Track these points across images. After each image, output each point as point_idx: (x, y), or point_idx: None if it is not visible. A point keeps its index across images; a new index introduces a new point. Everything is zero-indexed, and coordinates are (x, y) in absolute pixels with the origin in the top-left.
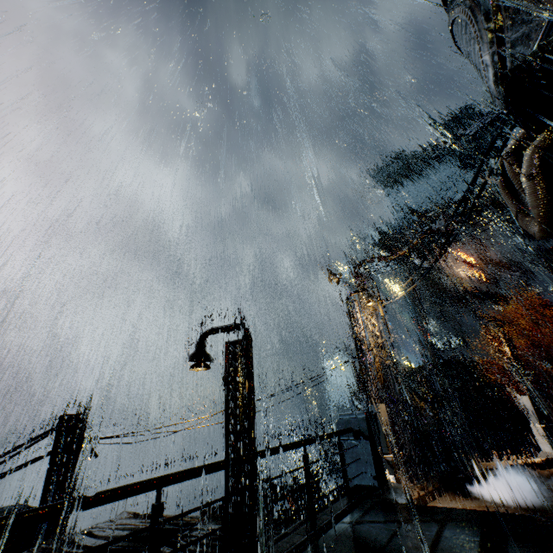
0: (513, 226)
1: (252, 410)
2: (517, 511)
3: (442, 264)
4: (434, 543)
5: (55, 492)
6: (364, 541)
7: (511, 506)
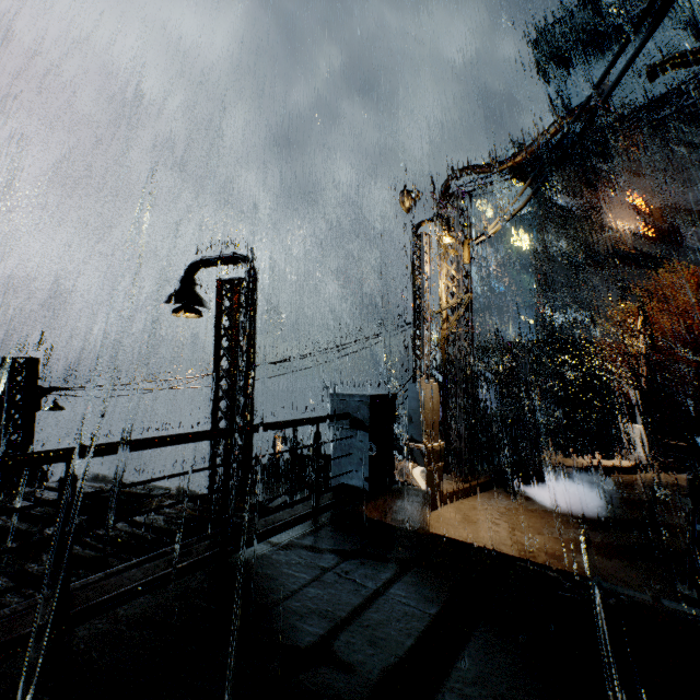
0: None
1: (250, 375)
2: (569, 520)
3: (599, 208)
4: (360, 607)
5: (7, 443)
6: (261, 584)
7: (564, 514)
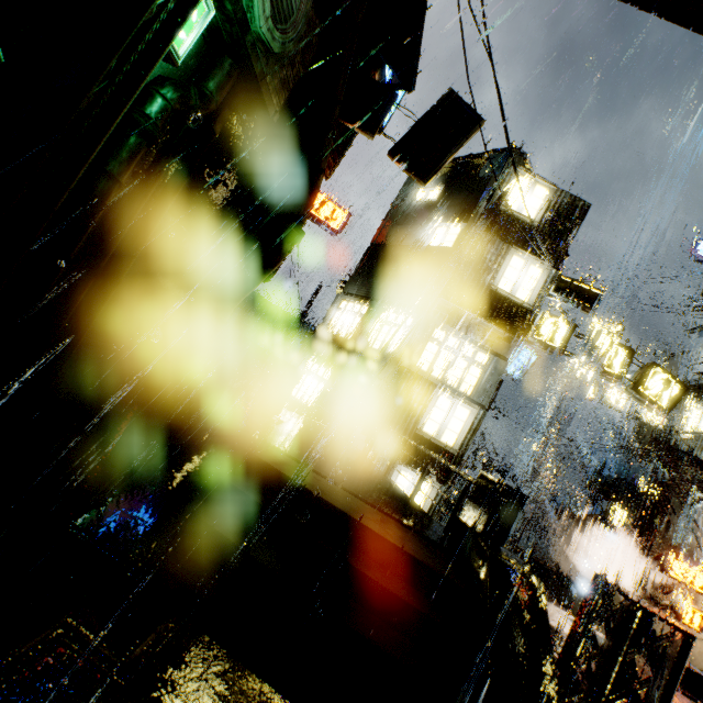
0: None
1: None
2: None
3: None
4: None
5: None
6: None
7: None
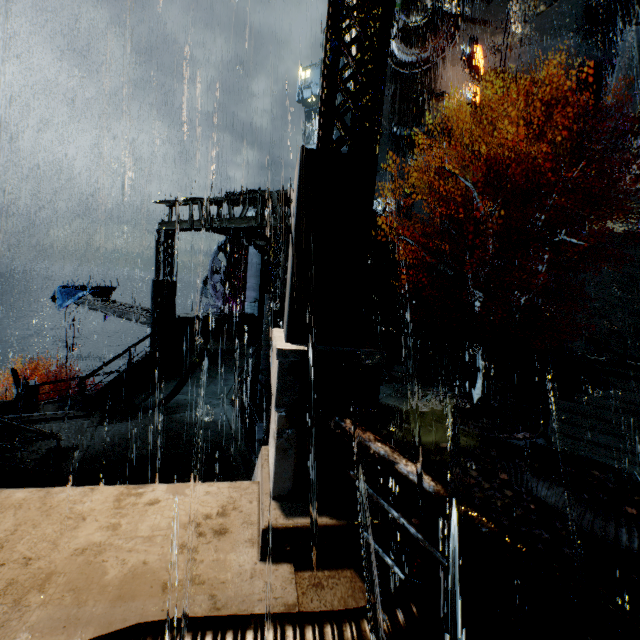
0: (576, 2)
1: None
2: None
3: (432, 63)
4: None
5: None
6: None
7: None
